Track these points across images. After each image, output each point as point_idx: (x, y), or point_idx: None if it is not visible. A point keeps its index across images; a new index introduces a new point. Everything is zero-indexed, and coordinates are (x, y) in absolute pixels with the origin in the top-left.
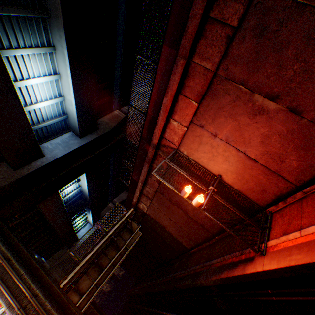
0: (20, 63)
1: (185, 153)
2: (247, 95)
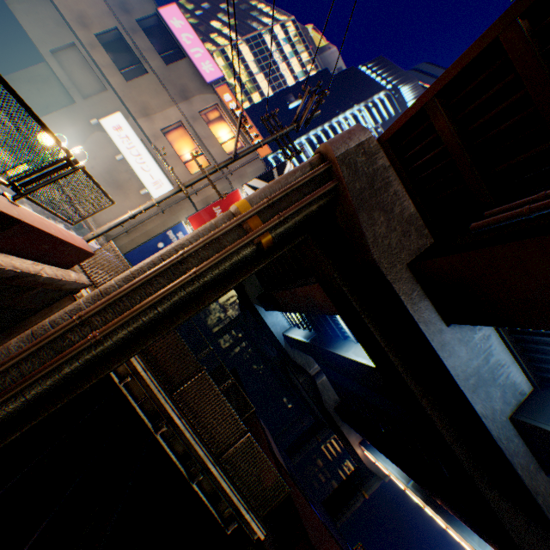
0: None
1: None
2: None
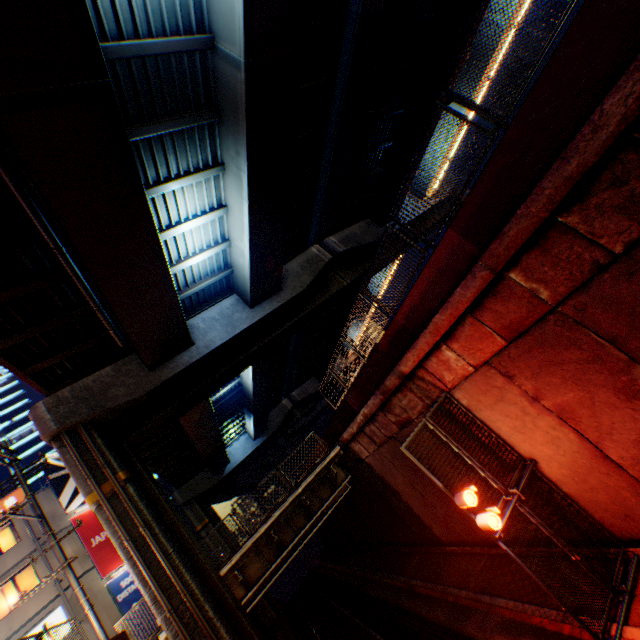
0: (169, 200)
1: (463, 403)
2: (621, 361)
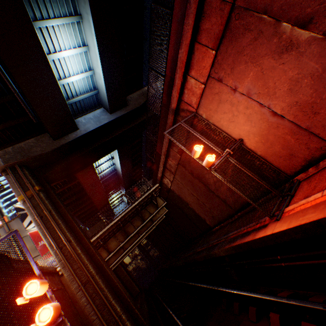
0: (52, 35)
1: (204, 116)
2: (272, 26)
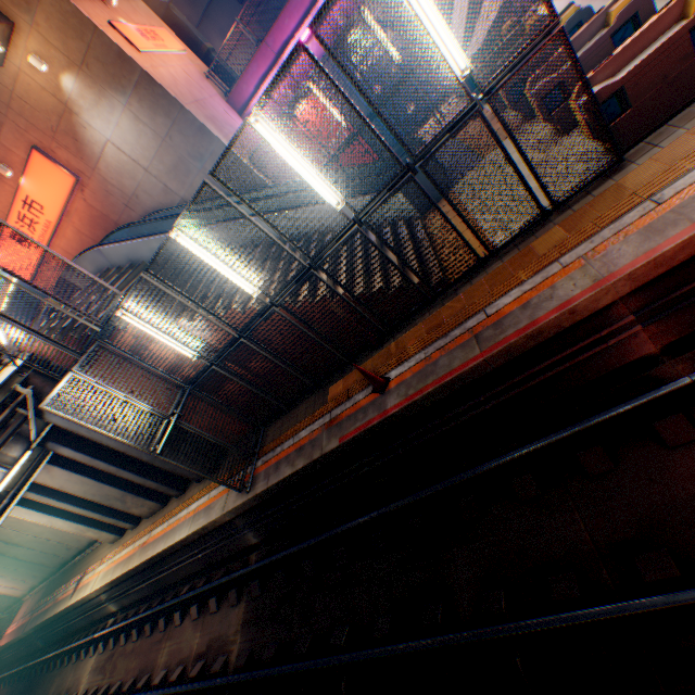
0: None
1: None
2: None
